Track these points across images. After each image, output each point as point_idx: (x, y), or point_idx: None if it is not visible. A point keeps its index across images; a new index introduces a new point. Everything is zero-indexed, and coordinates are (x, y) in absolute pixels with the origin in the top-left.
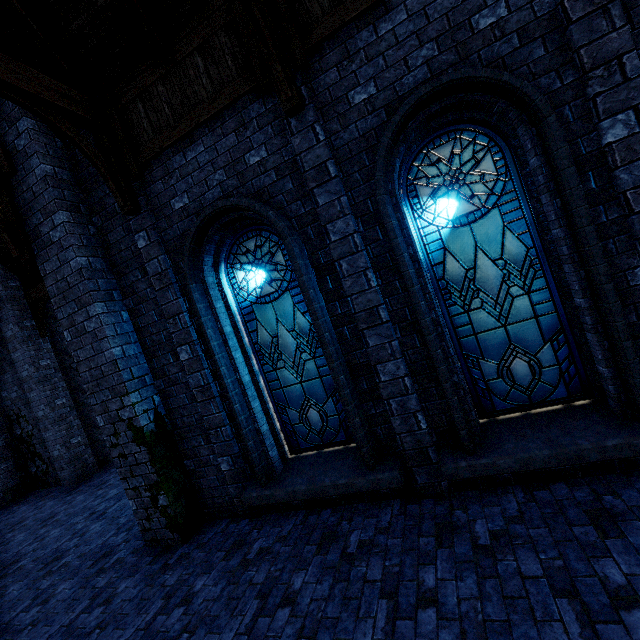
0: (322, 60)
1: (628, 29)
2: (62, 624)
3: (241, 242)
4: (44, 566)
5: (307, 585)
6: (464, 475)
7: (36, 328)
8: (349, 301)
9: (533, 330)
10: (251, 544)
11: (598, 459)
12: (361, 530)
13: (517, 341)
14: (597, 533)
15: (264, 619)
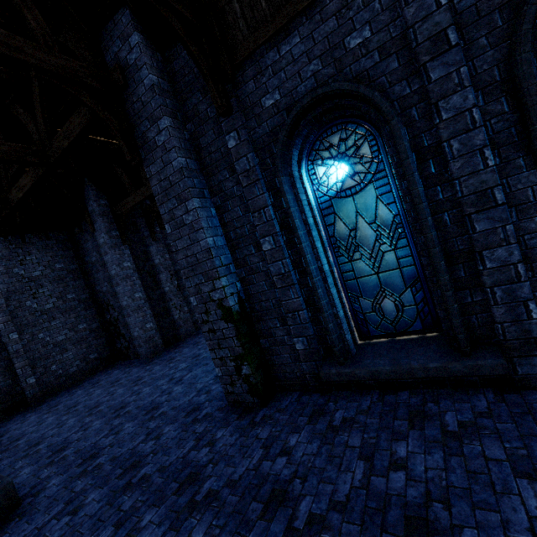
0: None
1: None
2: (178, 456)
3: (324, 137)
4: (147, 412)
5: (414, 454)
6: None
7: (119, 237)
8: (456, 184)
9: None
10: (332, 413)
11: None
12: (455, 412)
13: None
14: None
15: (378, 478)
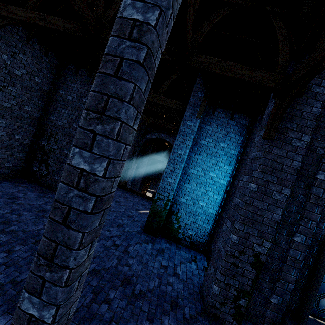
0: None
1: None
2: None
3: None
4: (122, 283)
5: None
6: None
7: None
8: None
9: None
10: None
11: None
12: None
13: None
14: None
15: None
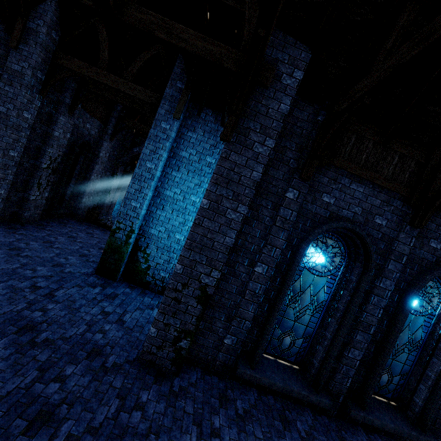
0: (434, 217)
1: None
2: (106, 415)
3: (326, 236)
4: (19, 330)
5: None
6: (358, 419)
7: (41, 83)
8: (364, 314)
9: (400, 367)
10: (234, 402)
11: (406, 437)
12: (300, 422)
13: (392, 367)
14: None
15: None
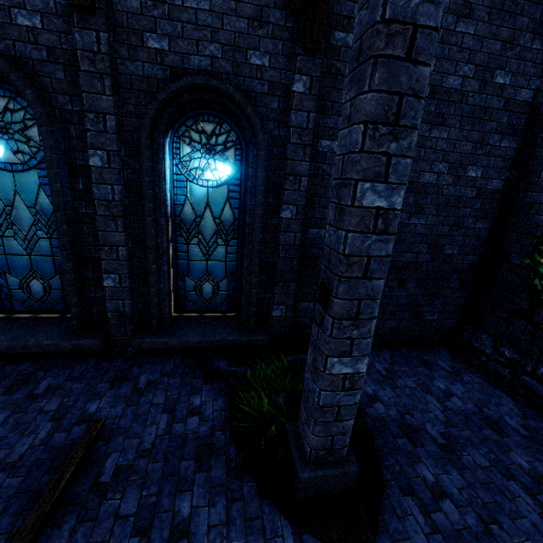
0: None
1: (112, 99)
2: None
3: None
4: None
5: None
6: None
7: None
8: None
9: (50, 264)
10: None
11: (37, 351)
12: None
13: (37, 268)
14: (2, 393)
15: None
